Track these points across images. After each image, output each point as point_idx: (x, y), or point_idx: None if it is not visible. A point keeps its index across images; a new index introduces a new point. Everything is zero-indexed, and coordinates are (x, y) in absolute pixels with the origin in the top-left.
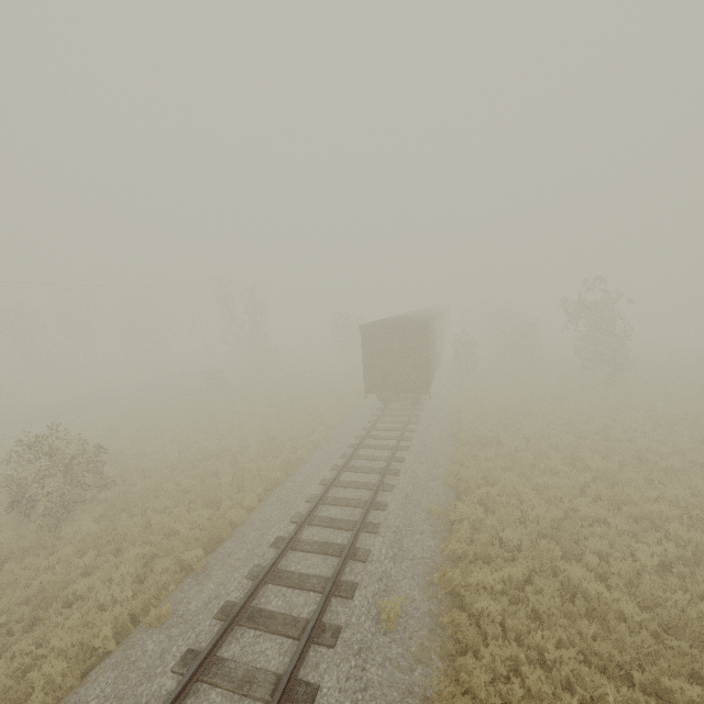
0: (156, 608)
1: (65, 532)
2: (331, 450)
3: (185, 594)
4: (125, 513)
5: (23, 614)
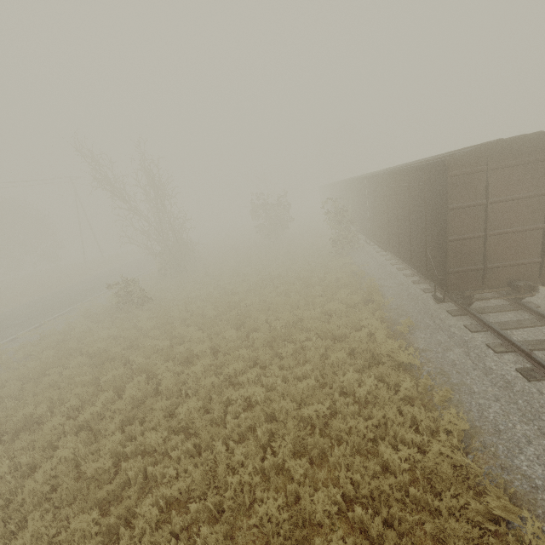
0: None
1: None
2: None
3: None
4: None
5: None
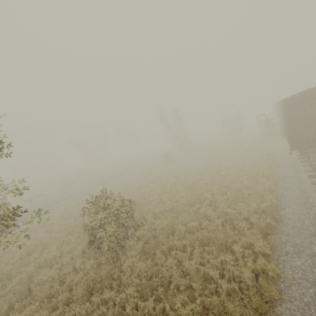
0: None
1: (124, 268)
2: (296, 196)
3: None
4: (157, 249)
5: None
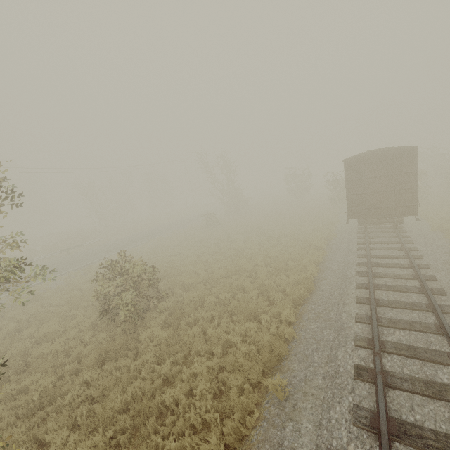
0: (253, 445)
1: (142, 338)
2: (338, 268)
3: (281, 433)
4: (182, 321)
5: (125, 421)
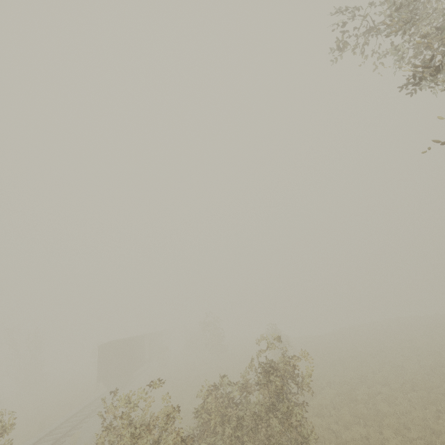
0: None
1: None
2: (70, 414)
3: None
4: None
5: None
